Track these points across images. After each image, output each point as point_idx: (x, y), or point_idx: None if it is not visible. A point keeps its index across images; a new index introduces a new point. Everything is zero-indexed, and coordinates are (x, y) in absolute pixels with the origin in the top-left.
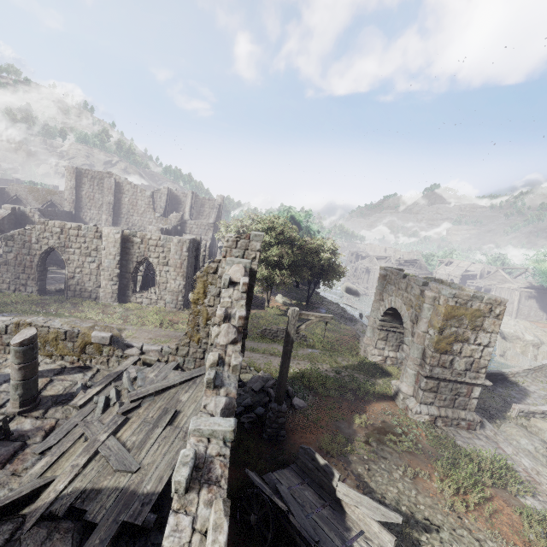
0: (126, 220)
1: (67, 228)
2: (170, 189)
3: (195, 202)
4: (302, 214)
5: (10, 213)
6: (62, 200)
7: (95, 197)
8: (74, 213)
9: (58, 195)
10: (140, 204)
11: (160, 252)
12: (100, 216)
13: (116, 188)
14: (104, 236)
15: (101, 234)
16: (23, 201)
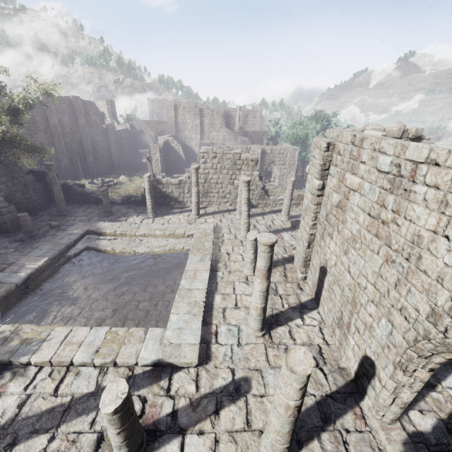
0: (207, 136)
1: (231, 149)
2: (223, 107)
3: (241, 115)
4: (332, 114)
5: (163, 142)
6: (167, 127)
7: (186, 122)
8: (175, 135)
9: (164, 124)
10: (216, 123)
11: (281, 157)
12: (191, 136)
13: (200, 113)
14: (252, 151)
15: (248, 150)
16: (144, 131)
